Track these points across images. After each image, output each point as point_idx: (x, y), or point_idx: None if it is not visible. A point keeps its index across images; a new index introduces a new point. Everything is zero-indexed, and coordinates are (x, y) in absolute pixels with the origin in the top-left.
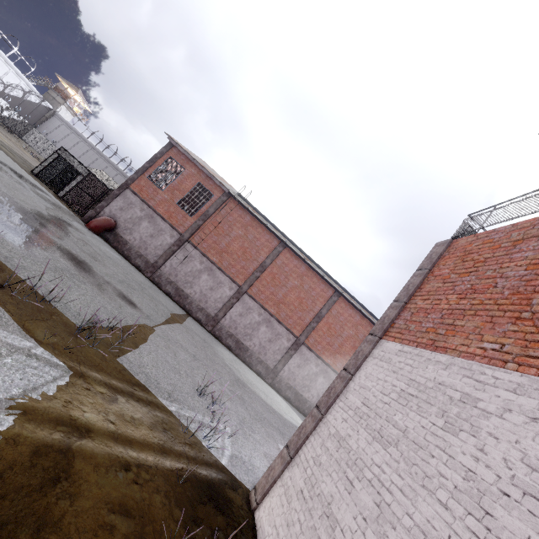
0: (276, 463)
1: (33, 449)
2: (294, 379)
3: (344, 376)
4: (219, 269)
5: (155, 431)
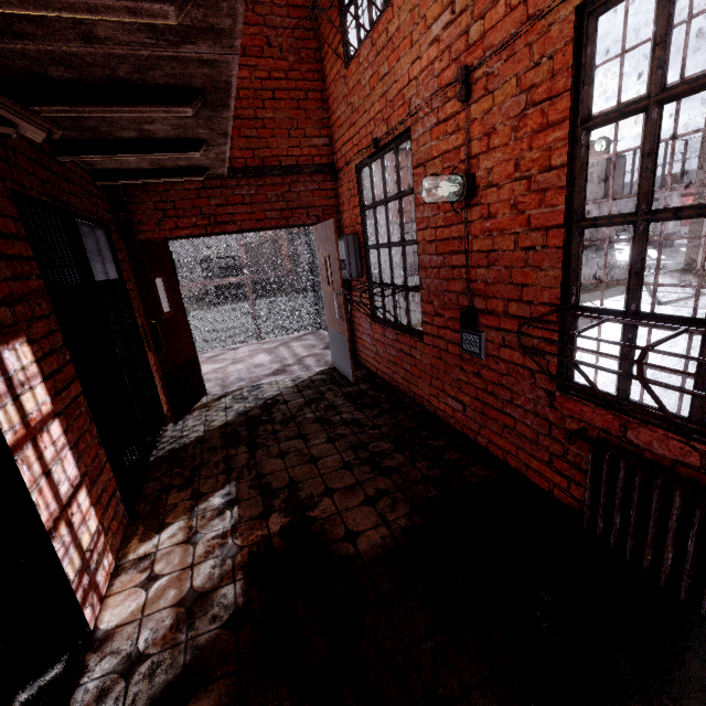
0: (690, 251)
1: (703, 283)
2: None
3: (701, 197)
4: (413, 223)
5: (664, 276)
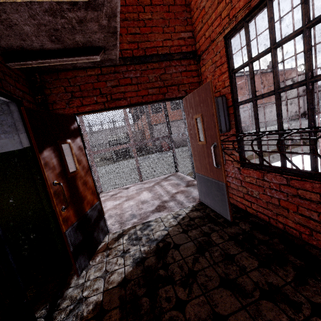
0: None
1: None
2: (260, 119)
3: None
4: None
5: None
